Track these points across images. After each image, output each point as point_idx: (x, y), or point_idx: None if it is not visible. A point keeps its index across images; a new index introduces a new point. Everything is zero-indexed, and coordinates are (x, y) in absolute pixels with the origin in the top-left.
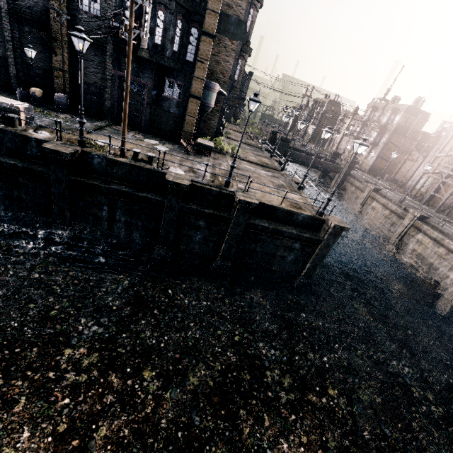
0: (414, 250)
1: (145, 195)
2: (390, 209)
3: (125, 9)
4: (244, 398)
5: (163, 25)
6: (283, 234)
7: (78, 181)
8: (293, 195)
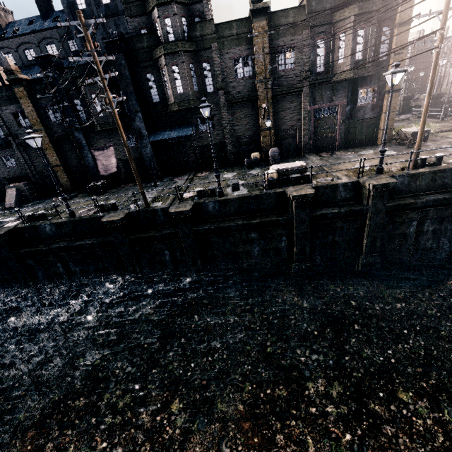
0: None
1: None
2: None
3: (316, 48)
4: None
5: (363, 40)
6: None
7: (395, 206)
8: None
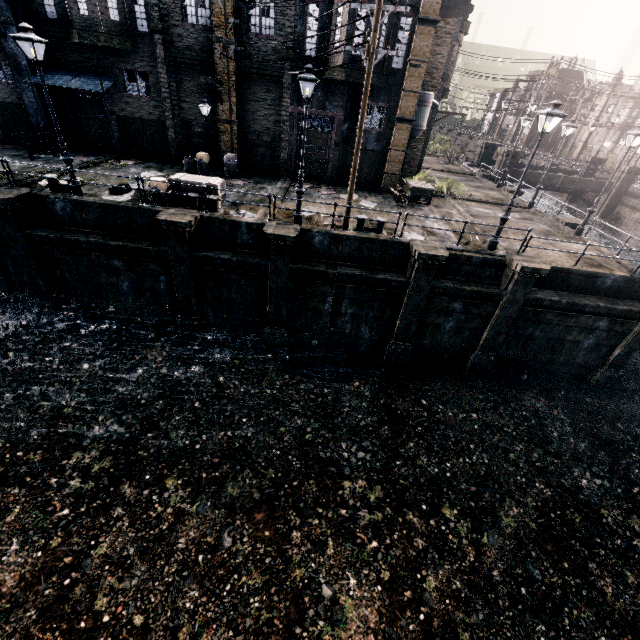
0: None
1: (383, 277)
2: None
3: (307, 16)
4: (587, 547)
5: (364, 26)
6: (582, 309)
7: (301, 270)
8: (574, 245)
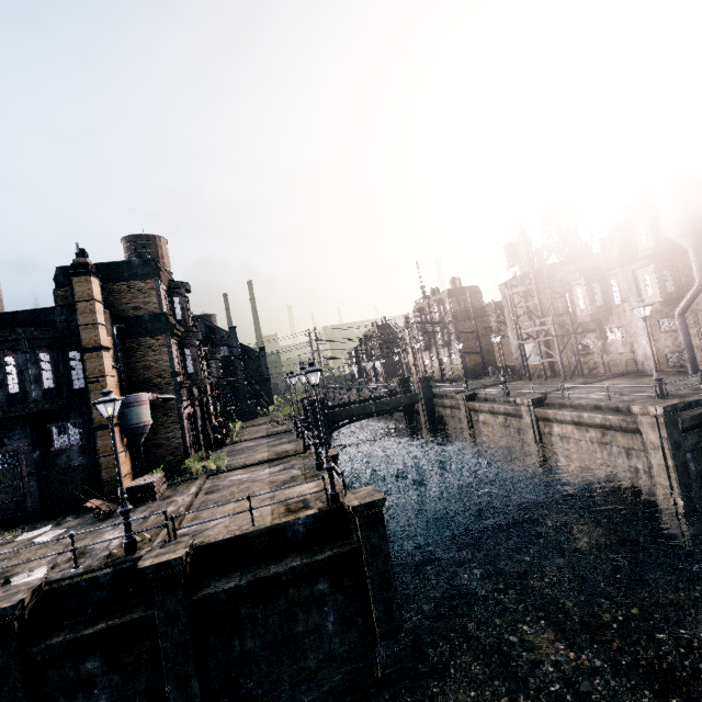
0: (568, 453)
1: None
2: (501, 413)
3: None
4: None
5: (16, 370)
6: (278, 581)
7: None
8: (304, 485)
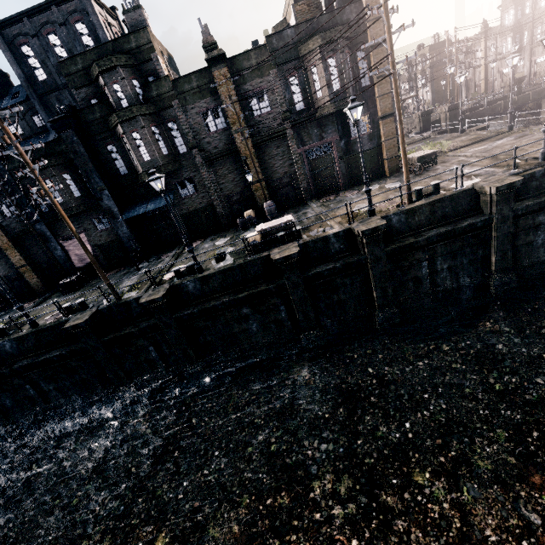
0: None
1: (468, 223)
2: None
3: (290, 86)
4: None
5: (336, 70)
6: None
7: (395, 249)
8: None
